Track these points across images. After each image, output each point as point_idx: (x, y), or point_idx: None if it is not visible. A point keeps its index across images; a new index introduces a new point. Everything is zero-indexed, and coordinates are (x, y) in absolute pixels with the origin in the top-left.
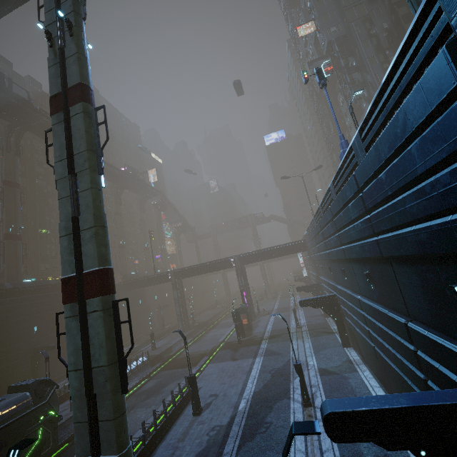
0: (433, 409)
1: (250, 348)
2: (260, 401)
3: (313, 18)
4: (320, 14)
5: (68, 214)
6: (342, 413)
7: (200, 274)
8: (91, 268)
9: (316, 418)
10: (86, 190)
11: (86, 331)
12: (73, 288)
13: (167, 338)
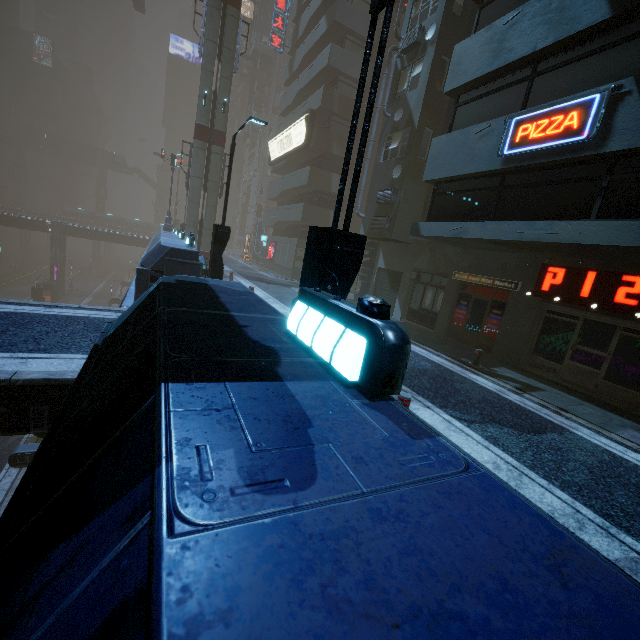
0: None
1: None
2: None
3: (256, 1)
4: (263, 7)
5: None
6: None
7: None
8: None
9: None
10: None
11: None
12: None
13: None
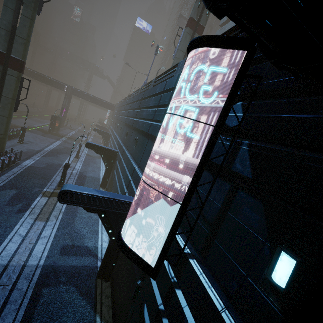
0: (109, 149)
1: (55, 136)
2: (56, 151)
3: None
4: None
5: (9, 19)
6: (91, 143)
7: (35, 79)
8: (16, 56)
9: (78, 161)
10: (27, 17)
11: (4, 80)
12: (2, 58)
13: None
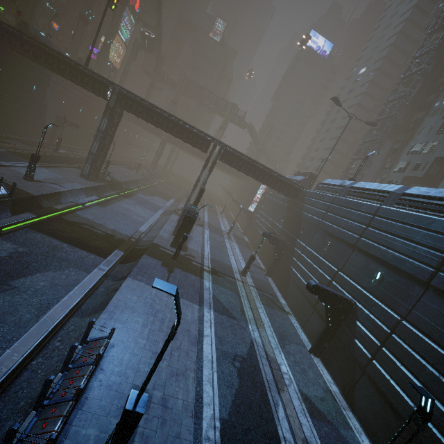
0: None
1: (190, 277)
2: None
3: None
4: None
5: None
6: None
7: (157, 126)
8: None
9: None
10: None
11: None
12: None
13: (57, 171)
